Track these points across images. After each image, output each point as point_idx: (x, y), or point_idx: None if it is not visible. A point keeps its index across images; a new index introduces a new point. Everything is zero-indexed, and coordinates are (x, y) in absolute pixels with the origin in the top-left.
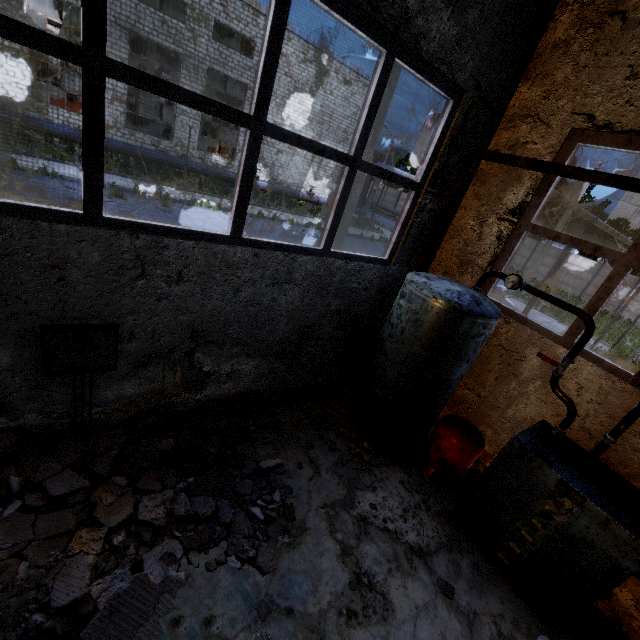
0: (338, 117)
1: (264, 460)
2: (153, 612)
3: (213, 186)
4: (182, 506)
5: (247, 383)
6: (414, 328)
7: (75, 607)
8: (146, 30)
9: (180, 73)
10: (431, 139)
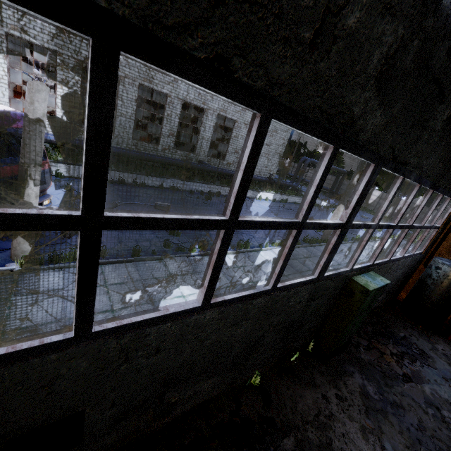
0: (280, 132)
1: (399, 333)
2: (421, 377)
3: (223, 179)
4: (398, 349)
5: (377, 303)
6: (448, 281)
7: (405, 375)
8: (190, 99)
9: (203, 118)
10: (446, 211)
